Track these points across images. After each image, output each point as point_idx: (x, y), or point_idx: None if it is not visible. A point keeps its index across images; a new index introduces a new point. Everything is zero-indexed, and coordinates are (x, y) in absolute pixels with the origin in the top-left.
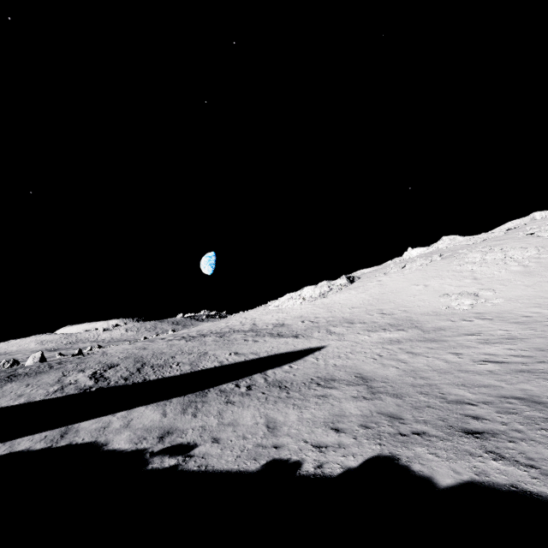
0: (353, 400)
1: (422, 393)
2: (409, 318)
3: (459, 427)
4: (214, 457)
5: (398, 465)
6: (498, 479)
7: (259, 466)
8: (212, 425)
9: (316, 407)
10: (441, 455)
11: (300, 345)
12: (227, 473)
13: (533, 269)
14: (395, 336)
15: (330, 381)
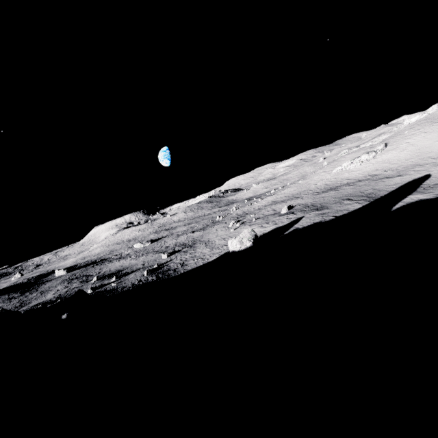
0: None
1: None
2: None
3: None
4: None
5: None
6: None
7: None
8: None
9: None
10: None
11: (413, 177)
12: None
13: None
14: None
15: None
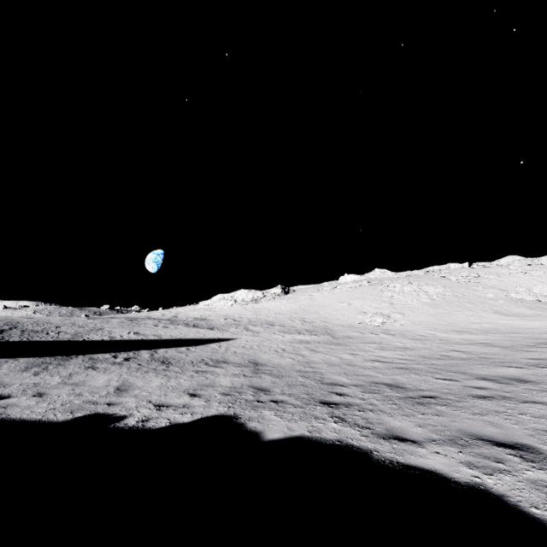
0: (231, 376)
1: (303, 376)
2: (326, 327)
3: (319, 399)
4: (20, 408)
5: (234, 422)
6: (329, 435)
7: (71, 417)
8: (50, 383)
9: (188, 378)
10: (285, 417)
11: (211, 335)
12: (20, 422)
13: (438, 302)
14: (306, 339)
15: (221, 362)
